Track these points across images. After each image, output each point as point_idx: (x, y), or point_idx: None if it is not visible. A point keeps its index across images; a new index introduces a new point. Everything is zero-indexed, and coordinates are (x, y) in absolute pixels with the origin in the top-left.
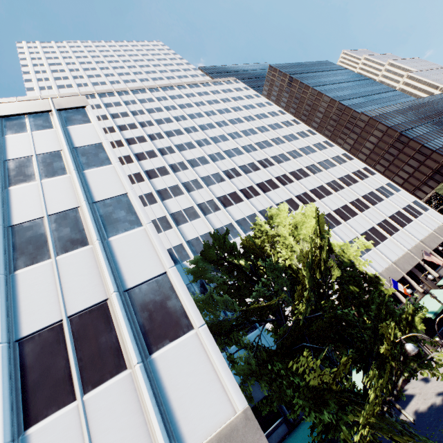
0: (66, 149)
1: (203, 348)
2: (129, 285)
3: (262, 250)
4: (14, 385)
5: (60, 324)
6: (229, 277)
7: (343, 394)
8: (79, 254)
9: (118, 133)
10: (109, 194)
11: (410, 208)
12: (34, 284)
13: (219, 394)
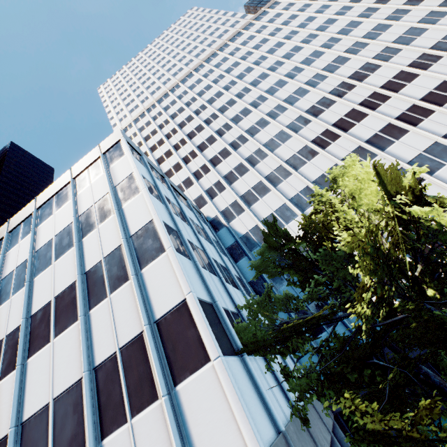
0: (109, 191)
1: (219, 383)
2: (157, 316)
3: (324, 228)
4: (94, 404)
5: (115, 356)
6: (286, 269)
7: (438, 443)
8: (123, 290)
9: (180, 132)
10: (139, 225)
11: None
12: (99, 321)
13: (235, 437)
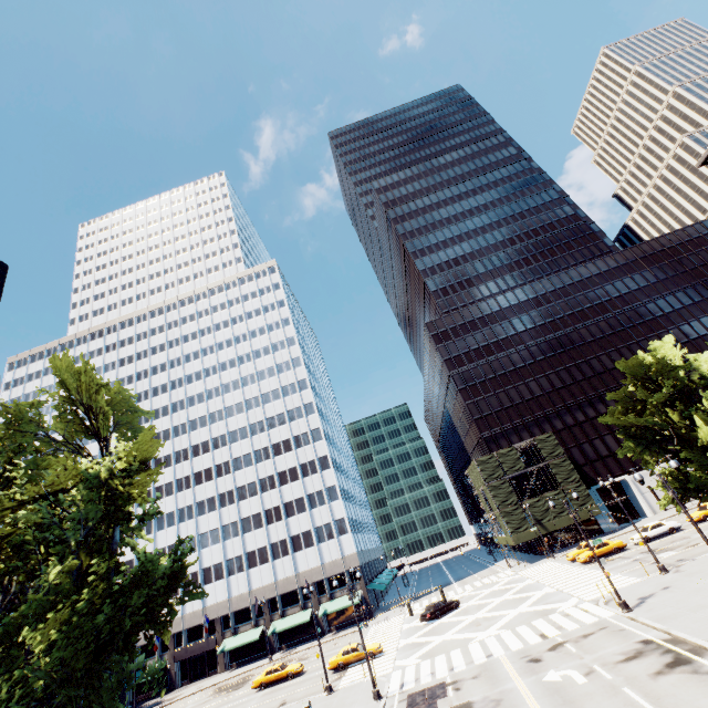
0: None
1: None
2: None
3: None
4: None
5: None
6: None
7: None
8: None
9: None
10: None
11: (327, 527)
12: None
13: None
